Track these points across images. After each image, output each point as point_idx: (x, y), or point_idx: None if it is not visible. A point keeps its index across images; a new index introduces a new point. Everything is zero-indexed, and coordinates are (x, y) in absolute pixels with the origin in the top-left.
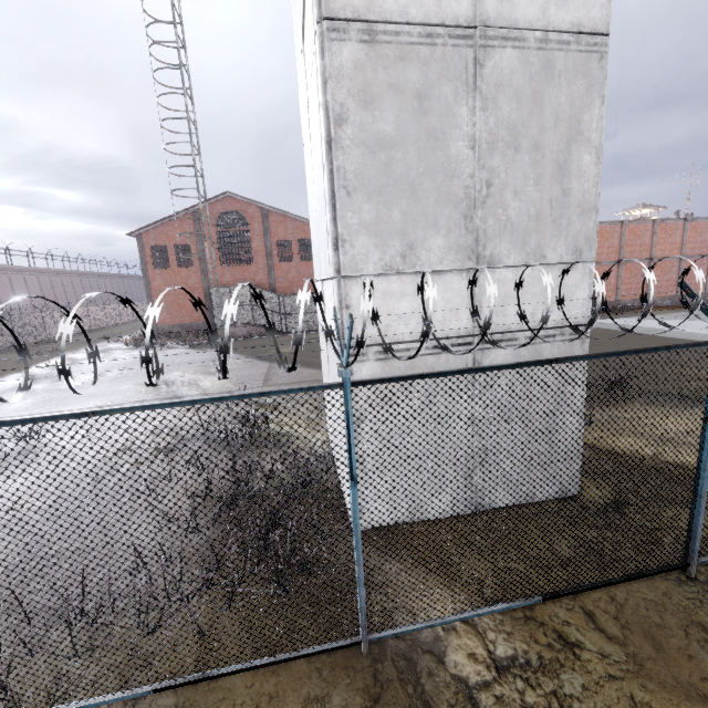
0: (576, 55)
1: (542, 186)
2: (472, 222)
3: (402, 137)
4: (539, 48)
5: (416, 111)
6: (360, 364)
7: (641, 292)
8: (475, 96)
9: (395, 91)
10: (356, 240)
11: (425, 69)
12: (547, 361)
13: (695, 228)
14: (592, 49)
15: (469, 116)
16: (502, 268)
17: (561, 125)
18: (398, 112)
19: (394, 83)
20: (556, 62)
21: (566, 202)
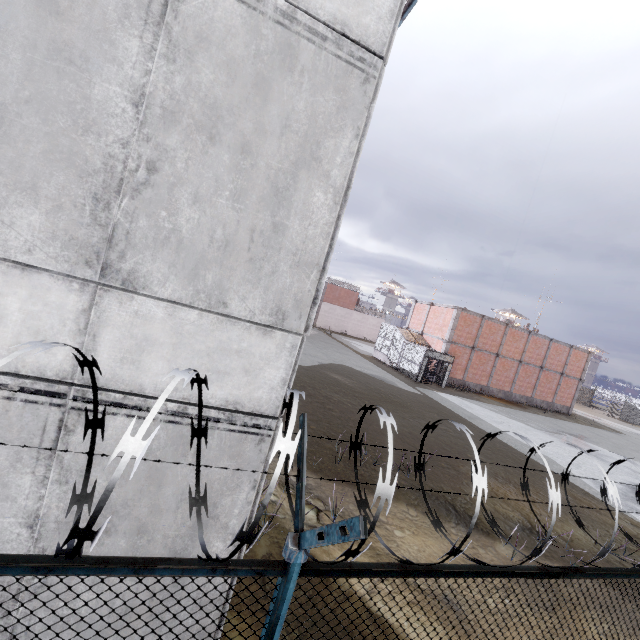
0: (333, 60)
1: (244, 205)
2: (108, 212)
3: None
4: (279, 21)
5: (41, 2)
6: None
7: (483, 379)
8: (158, 34)
9: None
10: None
11: None
12: None
13: (535, 341)
14: (356, 63)
15: (142, 57)
16: (149, 297)
17: (291, 137)
18: None
19: None
20: (302, 53)
21: (277, 242)
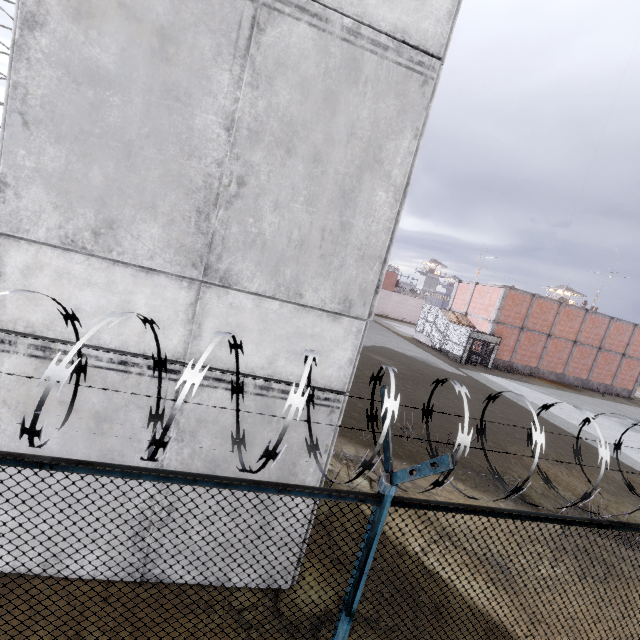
0: (393, 67)
1: (316, 208)
2: (208, 222)
3: (125, 78)
4: (345, 38)
5: (154, 52)
6: (2, 354)
7: (533, 361)
8: (244, 65)
9: (127, 14)
10: (26, 189)
11: (179, 3)
12: (32, 461)
13: (593, 321)
14: (415, 67)
15: (231, 87)
16: (240, 291)
17: (356, 143)
18: (127, 44)
19: (128, 4)
20: (366, 65)
21: (344, 239)
